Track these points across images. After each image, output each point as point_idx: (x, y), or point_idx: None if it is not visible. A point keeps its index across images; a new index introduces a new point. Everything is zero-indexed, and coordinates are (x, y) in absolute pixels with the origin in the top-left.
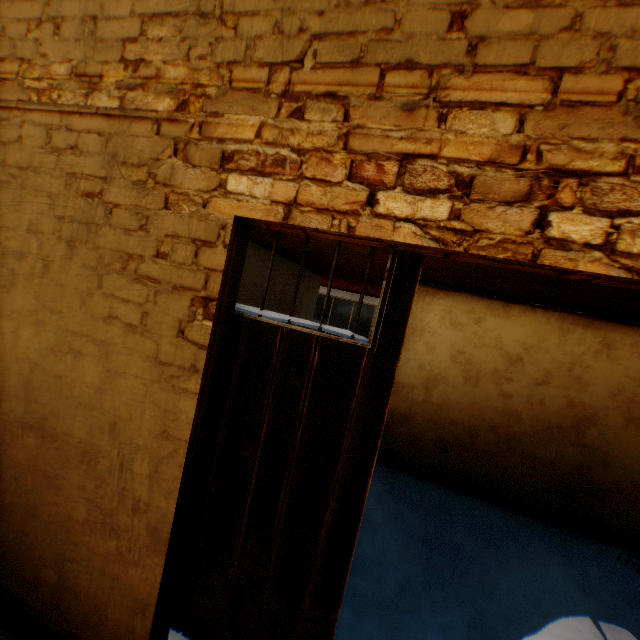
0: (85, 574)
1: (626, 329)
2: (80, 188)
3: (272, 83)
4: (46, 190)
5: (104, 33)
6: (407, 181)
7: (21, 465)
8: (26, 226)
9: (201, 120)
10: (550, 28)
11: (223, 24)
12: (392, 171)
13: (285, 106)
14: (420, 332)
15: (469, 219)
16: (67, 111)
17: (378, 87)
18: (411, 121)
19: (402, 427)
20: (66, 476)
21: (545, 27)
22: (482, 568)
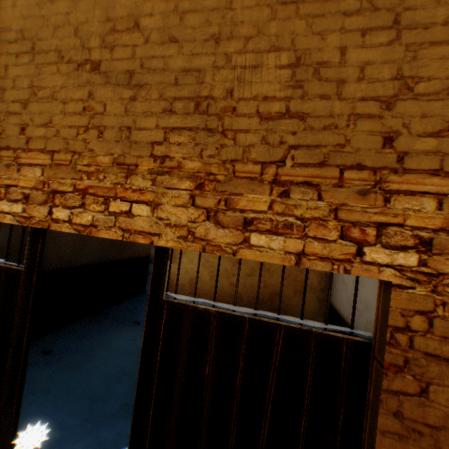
0: None
1: None
2: None
3: None
4: None
5: None
6: (9, 196)
7: None
8: None
9: None
10: (51, 134)
11: None
12: (4, 192)
13: None
14: (184, 251)
15: (30, 212)
16: None
17: None
18: (10, 171)
19: None
20: None
21: (50, 134)
22: None
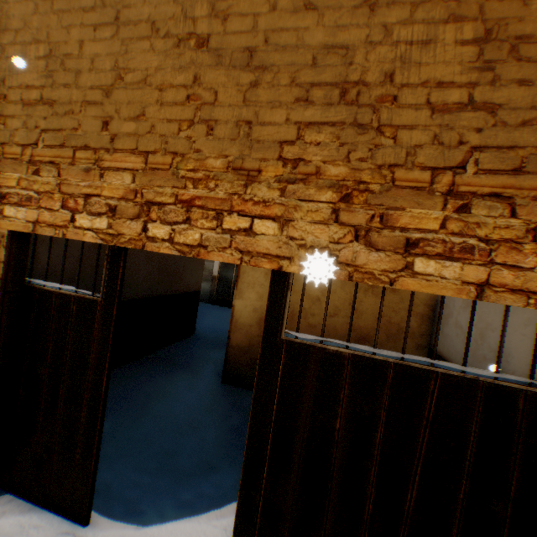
0: None
1: None
2: None
3: (25, 155)
4: None
5: None
6: (89, 209)
7: None
8: None
9: None
10: (143, 131)
11: None
12: (82, 203)
13: (32, 168)
14: (252, 285)
15: (116, 228)
16: None
17: (74, 158)
18: (89, 177)
19: (245, 356)
20: None
21: (141, 130)
22: None
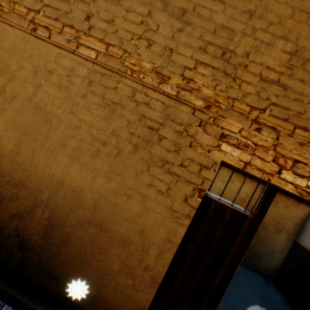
0: (112, 292)
1: (283, 196)
2: (146, 123)
3: (250, 113)
4: (126, 117)
5: (175, 58)
6: (293, 169)
7: (83, 240)
8: (110, 130)
9: (215, 116)
10: None
11: (234, 81)
12: (289, 164)
13: (253, 125)
14: None
15: None
16: (146, 85)
17: (291, 132)
18: (300, 149)
19: None
20: (110, 249)
21: None
22: None
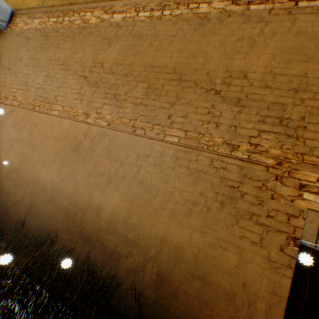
0: None
1: None
2: (227, 183)
3: None
4: (209, 181)
5: (240, 131)
6: None
7: (189, 293)
8: (197, 192)
9: (288, 170)
10: None
11: (297, 139)
12: None
13: None
14: None
15: None
16: (221, 154)
17: None
18: None
19: None
20: (216, 302)
21: None
22: None
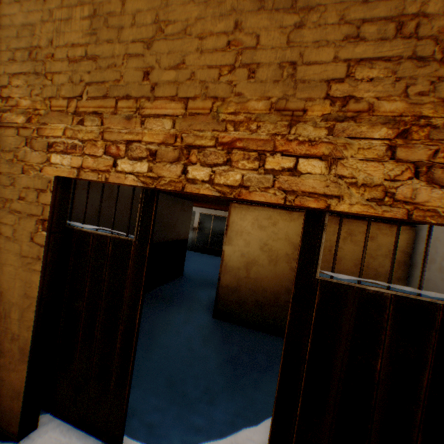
0: None
1: (360, 223)
2: None
3: (70, 107)
4: None
5: None
6: (129, 154)
7: None
8: None
9: (39, 127)
10: (183, 78)
11: (47, 78)
12: (123, 149)
13: (76, 118)
14: (240, 233)
15: (156, 171)
16: None
17: (115, 108)
18: (130, 124)
19: (234, 295)
20: None
21: (181, 78)
22: (267, 377)
